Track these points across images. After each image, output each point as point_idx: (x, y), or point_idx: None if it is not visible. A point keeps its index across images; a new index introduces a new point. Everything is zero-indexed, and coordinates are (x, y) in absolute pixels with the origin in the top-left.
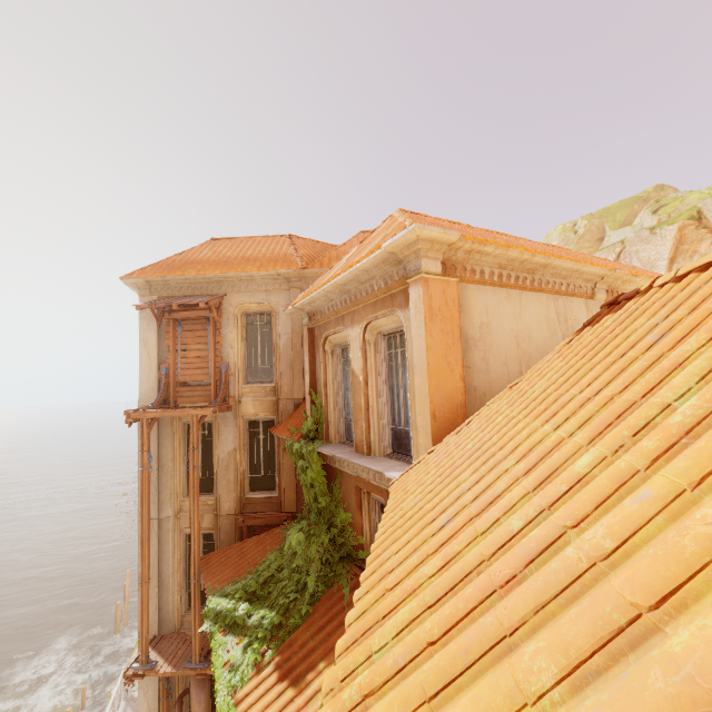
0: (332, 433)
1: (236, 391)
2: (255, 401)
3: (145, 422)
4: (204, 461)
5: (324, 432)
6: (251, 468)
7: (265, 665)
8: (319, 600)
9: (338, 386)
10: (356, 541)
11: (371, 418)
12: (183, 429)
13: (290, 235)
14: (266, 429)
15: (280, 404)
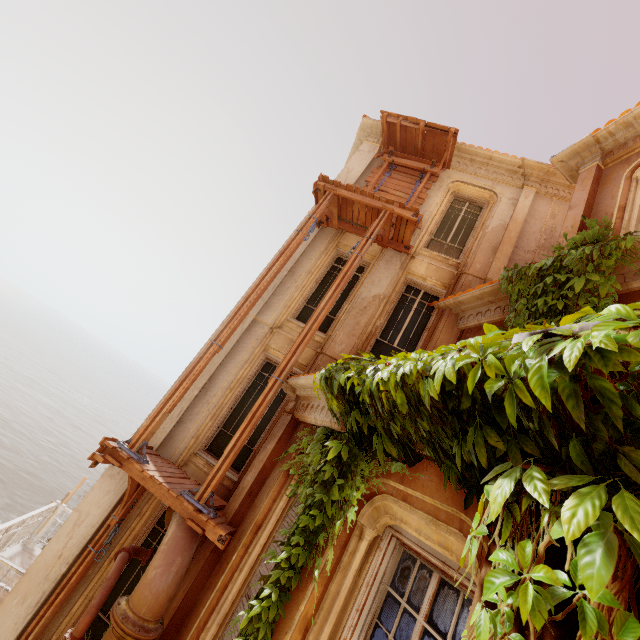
0: None
1: (414, 245)
2: (430, 264)
3: (331, 195)
4: None
5: None
6: (384, 333)
7: None
8: None
9: None
10: None
11: None
12: (332, 256)
13: None
14: (424, 302)
15: (463, 278)
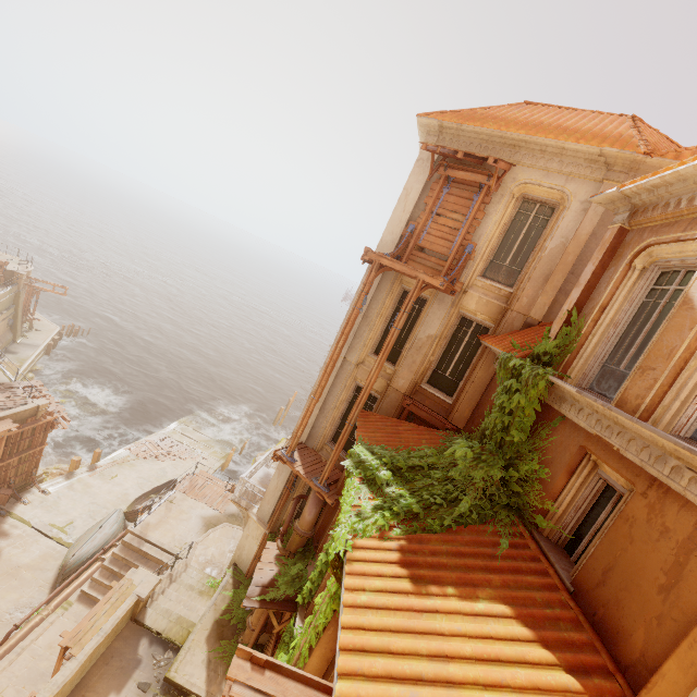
0: (573, 370)
1: (467, 278)
2: (481, 298)
3: (376, 265)
4: (401, 332)
5: (562, 364)
6: (440, 363)
7: (389, 538)
8: (467, 526)
9: (622, 318)
10: (540, 502)
11: (682, 375)
12: (398, 293)
13: (635, 116)
14: (475, 334)
15: (508, 314)
